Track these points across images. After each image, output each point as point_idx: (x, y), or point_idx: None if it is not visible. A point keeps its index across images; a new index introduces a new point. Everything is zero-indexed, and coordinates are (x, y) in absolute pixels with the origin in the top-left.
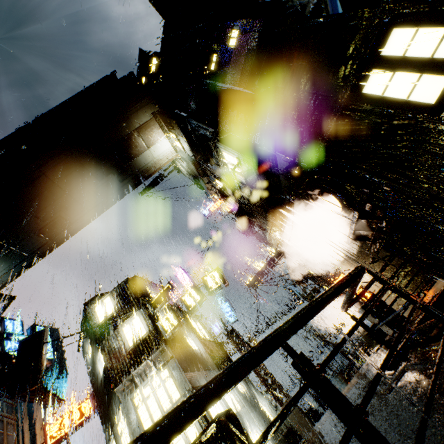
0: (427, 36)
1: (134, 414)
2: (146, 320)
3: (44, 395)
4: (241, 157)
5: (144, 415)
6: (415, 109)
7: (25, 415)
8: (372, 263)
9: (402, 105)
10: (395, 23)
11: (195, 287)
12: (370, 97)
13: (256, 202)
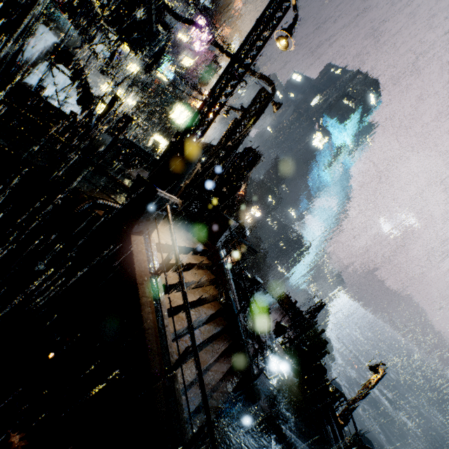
0: None
1: None
2: None
3: None
4: None
5: None
6: None
7: None
8: None
9: None
10: None
11: None
12: None
13: None
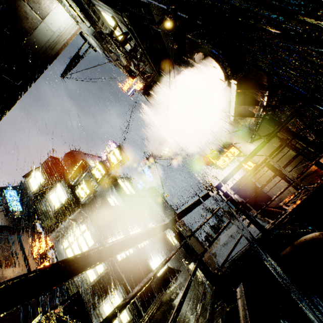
0: None
1: (63, 254)
2: (66, 190)
3: (22, 232)
4: (113, 14)
5: (70, 254)
6: None
7: (15, 243)
8: (251, 142)
9: None
10: None
11: (101, 163)
12: None
13: (147, 77)
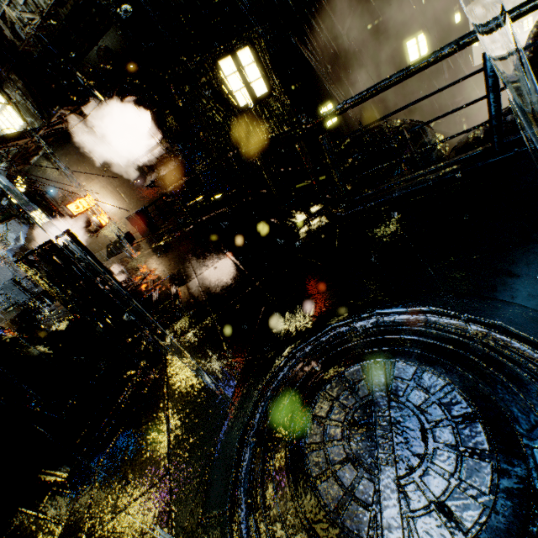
0: (255, 70)
1: None
2: None
3: None
4: None
5: None
6: (235, 102)
7: None
8: (148, 186)
9: (231, 94)
10: (250, 45)
11: None
12: (221, 71)
13: (29, 43)
